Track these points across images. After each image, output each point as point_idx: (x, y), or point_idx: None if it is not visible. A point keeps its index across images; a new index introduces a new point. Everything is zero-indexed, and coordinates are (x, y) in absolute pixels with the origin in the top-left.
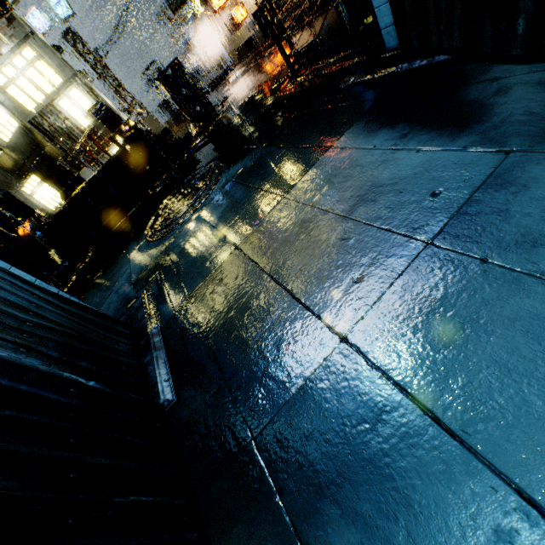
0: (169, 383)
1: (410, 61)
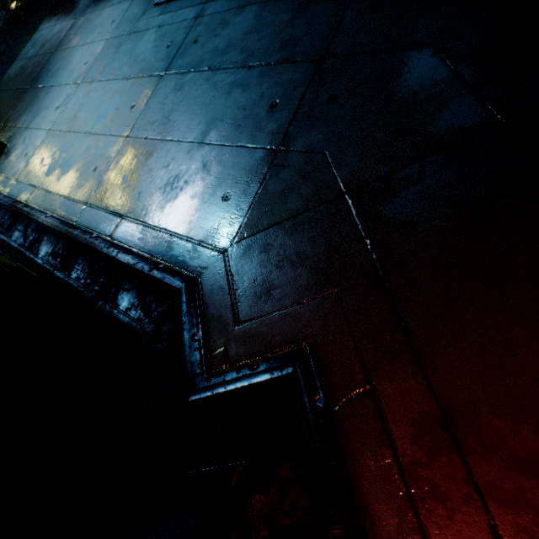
0: None
1: None
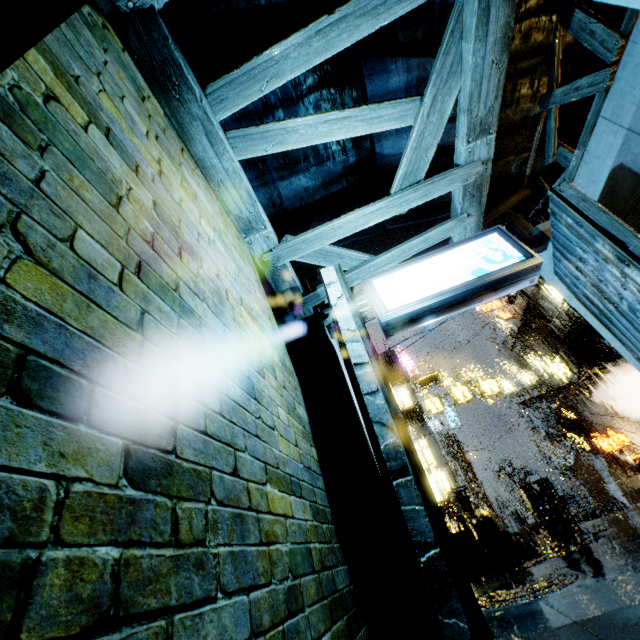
0: None
1: None
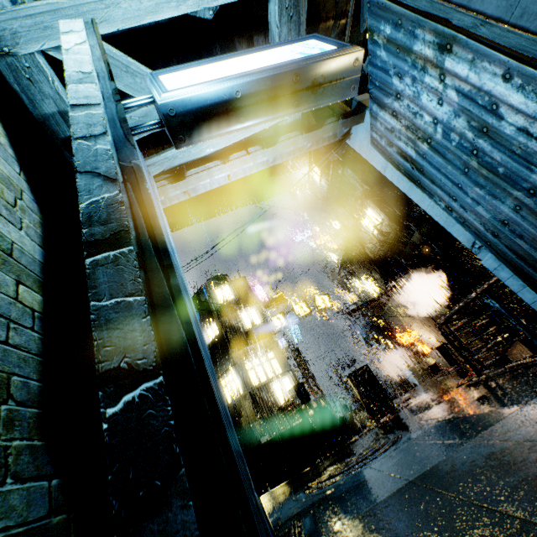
0: None
1: None
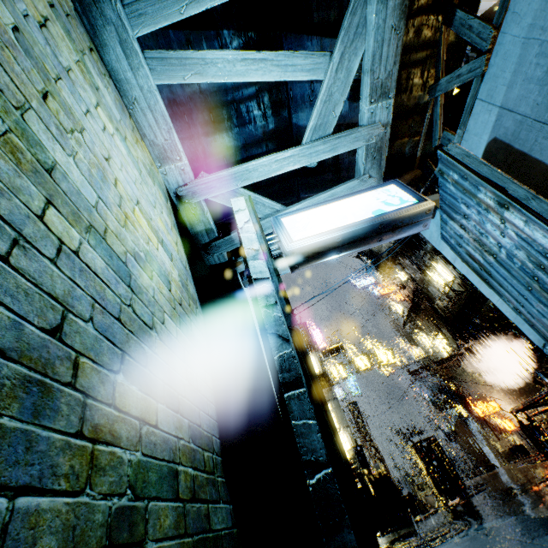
0: None
1: None
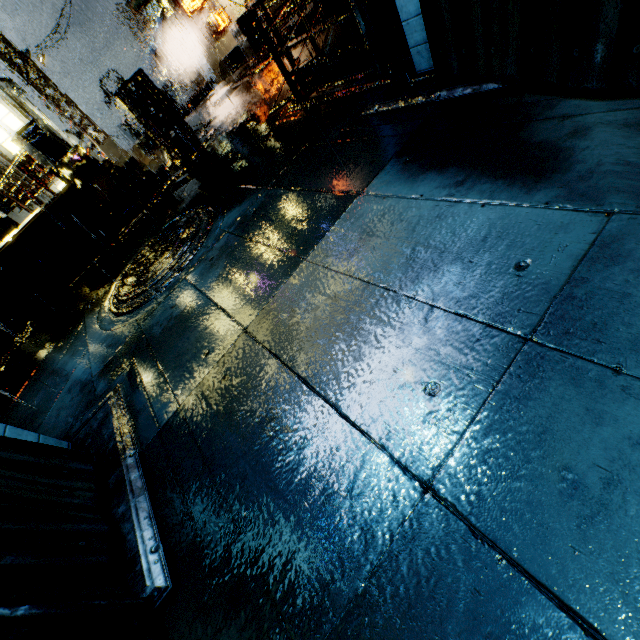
0: (158, 556)
1: (450, 89)
